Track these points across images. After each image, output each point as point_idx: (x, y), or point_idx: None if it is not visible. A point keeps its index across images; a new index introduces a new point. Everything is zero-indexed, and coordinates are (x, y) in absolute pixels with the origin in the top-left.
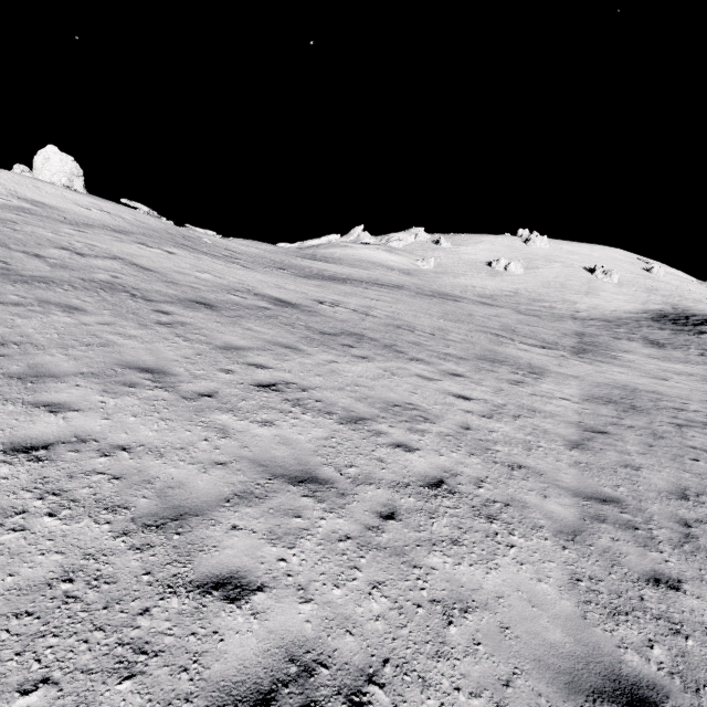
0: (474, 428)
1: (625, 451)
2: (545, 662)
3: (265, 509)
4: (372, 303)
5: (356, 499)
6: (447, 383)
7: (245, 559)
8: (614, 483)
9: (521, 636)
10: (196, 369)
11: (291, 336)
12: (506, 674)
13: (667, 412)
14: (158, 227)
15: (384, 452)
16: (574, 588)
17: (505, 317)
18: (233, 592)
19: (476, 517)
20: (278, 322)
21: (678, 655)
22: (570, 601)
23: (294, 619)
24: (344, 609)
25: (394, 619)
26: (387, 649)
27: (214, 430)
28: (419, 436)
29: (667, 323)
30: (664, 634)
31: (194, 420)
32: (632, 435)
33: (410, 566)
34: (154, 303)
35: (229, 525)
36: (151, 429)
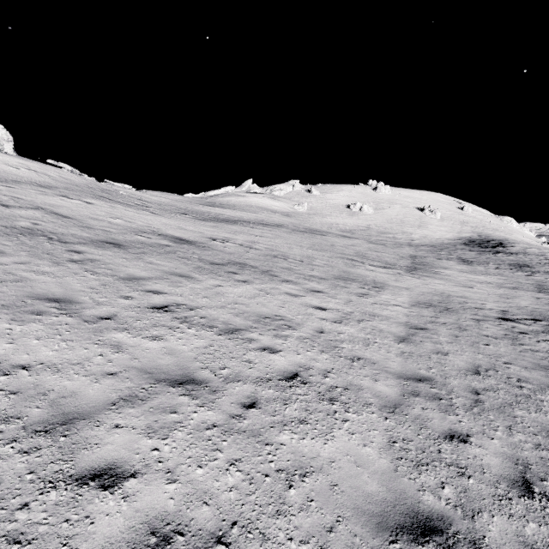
0: (327, 331)
1: (438, 341)
2: (362, 509)
3: (146, 409)
4: (256, 238)
5: (225, 394)
6: (309, 298)
7: (123, 452)
8: (428, 366)
9: (346, 491)
10: (99, 297)
11: (185, 267)
12: (331, 522)
13: (470, 311)
14: (80, 182)
15: (253, 355)
16: (391, 448)
17: (359, 246)
18: (108, 481)
19: (321, 400)
20: (176, 256)
21: (462, 492)
22: (386, 459)
23: (159, 497)
24: (203, 484)
25: (245, 488)
26: (236, 513)
27: (110, 346)
28: (282, 341)
29: (475, 246)
30: (453, 477)
31: (93, 339)
32: (444, 330)
33: (263, 444)
34: (68, 244)
35: (112, 424)
36: (52, 349)
